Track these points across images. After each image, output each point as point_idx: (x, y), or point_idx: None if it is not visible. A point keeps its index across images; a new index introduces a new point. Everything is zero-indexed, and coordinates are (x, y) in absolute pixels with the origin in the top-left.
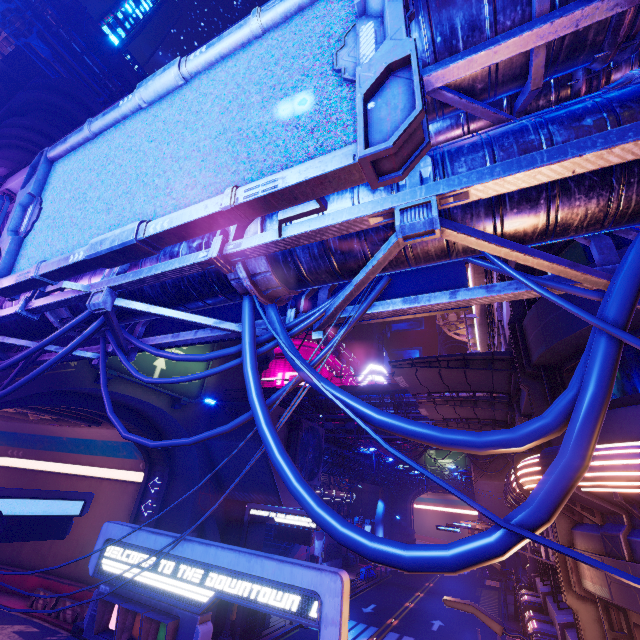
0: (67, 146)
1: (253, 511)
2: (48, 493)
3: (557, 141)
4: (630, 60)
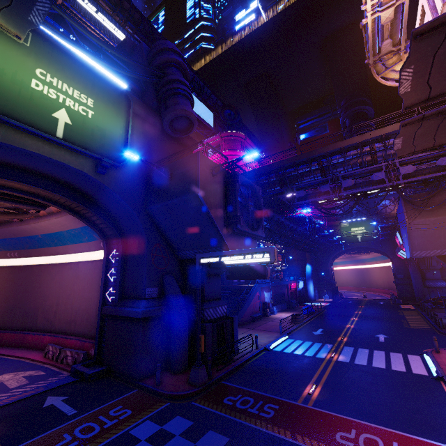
0: None
1: (203, 260)
2: None
3: None
4: None
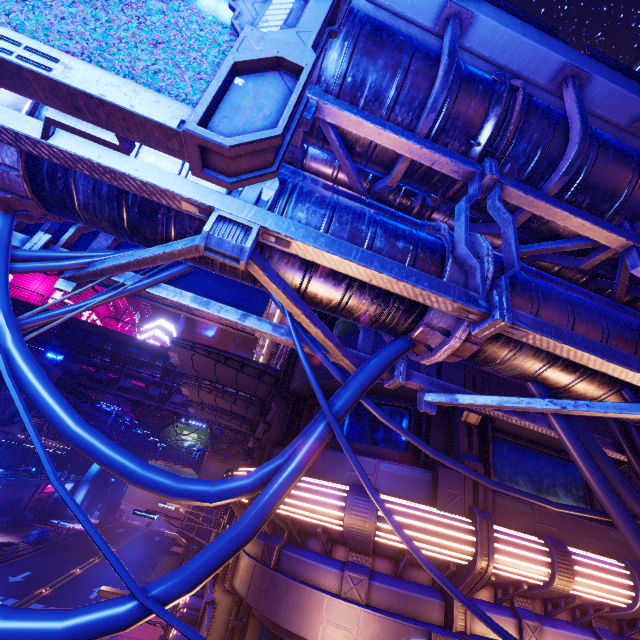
0: None
1: None
2: None
3: (376, 244)
4: (446, 212)
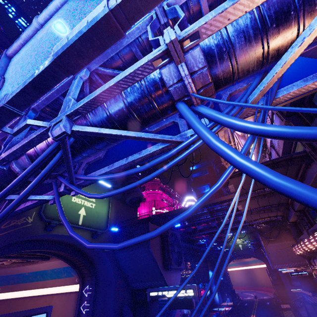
0: (20, 41)
1: (151, 293)
2: (20, 313)
3: None
4: None
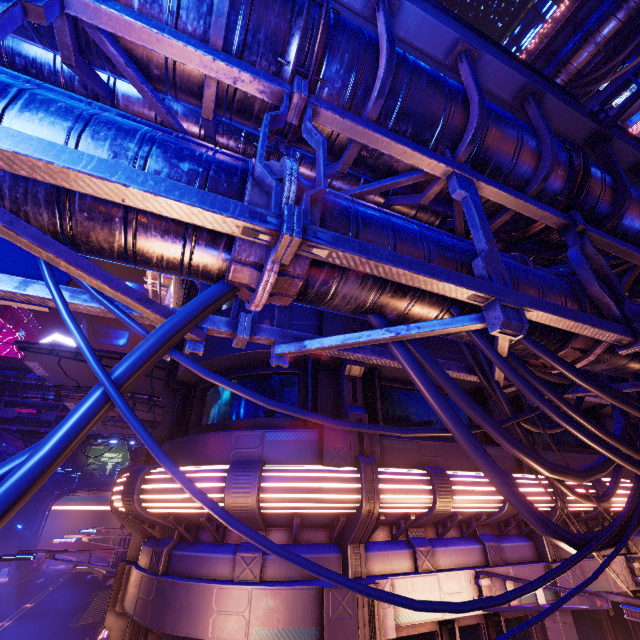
0: None
1: None
2: None
3: (151, 165)
4: (296, 158)
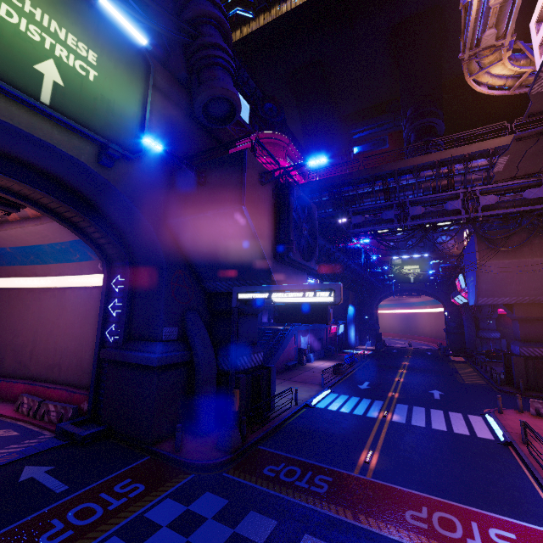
0: None
1: (242, 295)
2: None
3: None
4: None
